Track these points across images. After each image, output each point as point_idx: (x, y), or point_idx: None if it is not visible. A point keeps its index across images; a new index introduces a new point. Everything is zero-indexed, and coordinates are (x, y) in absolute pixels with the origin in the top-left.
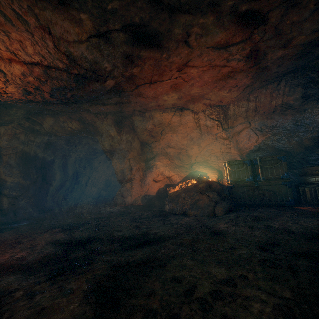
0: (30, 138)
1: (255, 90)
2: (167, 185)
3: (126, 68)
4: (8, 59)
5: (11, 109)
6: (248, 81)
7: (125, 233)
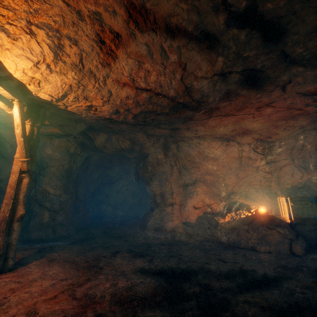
0: (77, 151)
1: (305, 131)
2: (205, 213)
3: (219, 102)
4: (123, 83)
5: (79, 124)
6: (305, 123)
7: (219, 267)
